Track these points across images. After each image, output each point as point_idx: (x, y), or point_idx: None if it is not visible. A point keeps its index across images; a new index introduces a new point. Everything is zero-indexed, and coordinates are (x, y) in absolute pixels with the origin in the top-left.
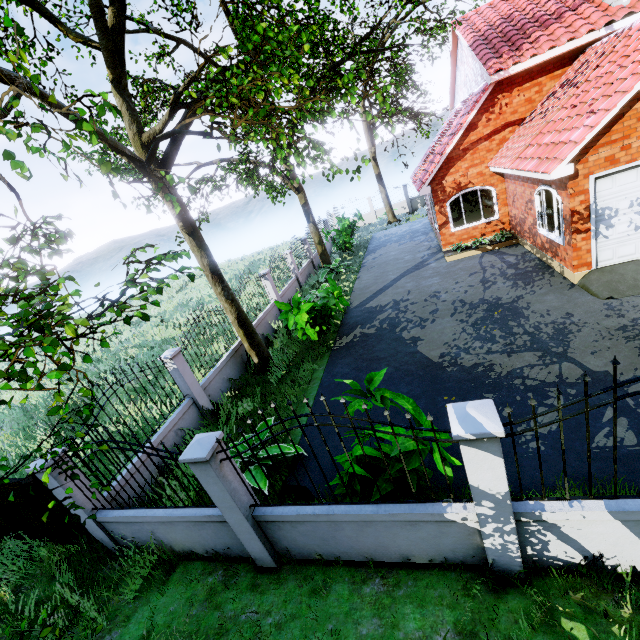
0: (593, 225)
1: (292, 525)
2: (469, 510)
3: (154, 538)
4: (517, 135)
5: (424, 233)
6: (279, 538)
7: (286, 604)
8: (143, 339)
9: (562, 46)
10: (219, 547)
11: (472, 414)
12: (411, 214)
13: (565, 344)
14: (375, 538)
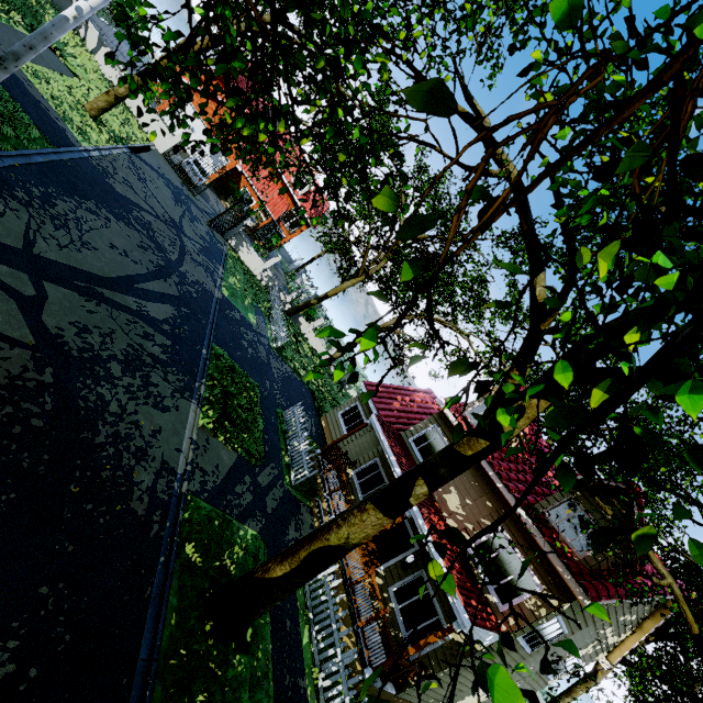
0: None
1: None
2: None
3: None
4: None
5: None
6: None
7: None
8: None
9: None
10: None
11: None
12: None
13: None
14: None
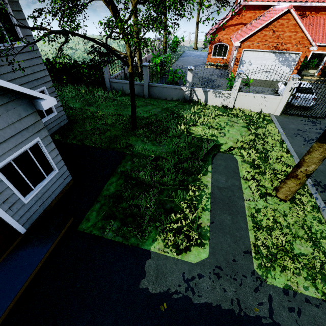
0: (239, 64)
1: (155, 88)
2: (185, 87)
3: (122, 89)
4: (241, 29)
5: (204, 57)
6: (151, 91)
7: (151, 99)
8: (81, 56)
9: (265, 2)
10: (137, 93)
11: (191, 66)
12: (203, 49)
13: (217, 88)
14: (169, 93)
